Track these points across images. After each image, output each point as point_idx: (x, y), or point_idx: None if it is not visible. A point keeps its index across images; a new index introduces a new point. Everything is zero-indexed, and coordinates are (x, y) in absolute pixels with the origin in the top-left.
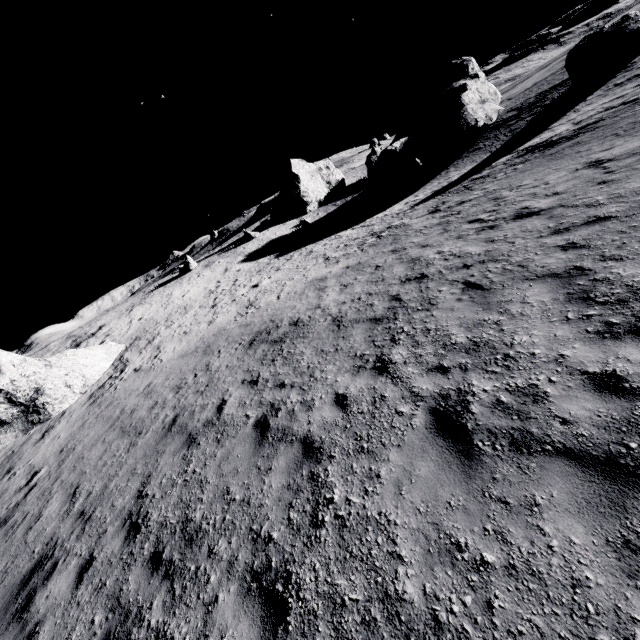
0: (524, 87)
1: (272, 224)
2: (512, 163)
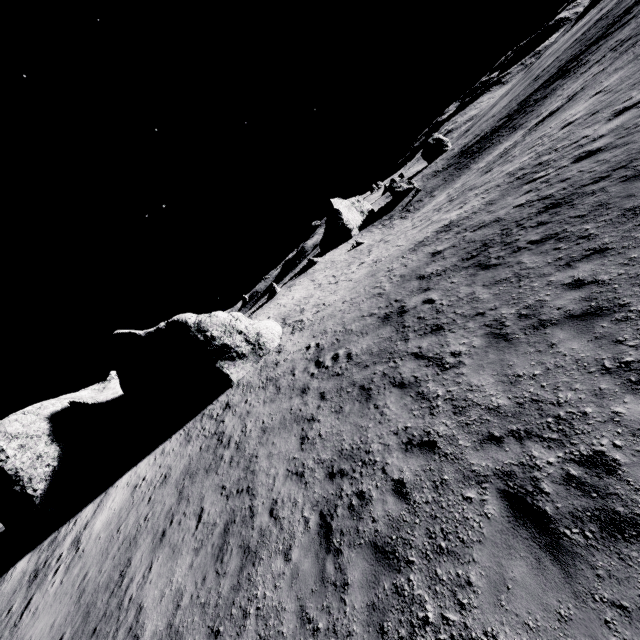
0: (500, 107)
1: (325, 253)
2: (530, 132)
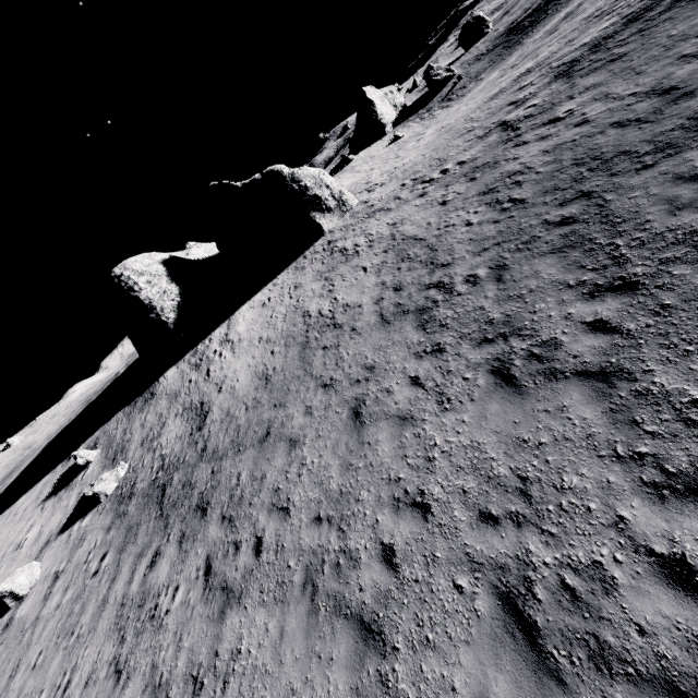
0: None
1: (356, 153)
2: None
